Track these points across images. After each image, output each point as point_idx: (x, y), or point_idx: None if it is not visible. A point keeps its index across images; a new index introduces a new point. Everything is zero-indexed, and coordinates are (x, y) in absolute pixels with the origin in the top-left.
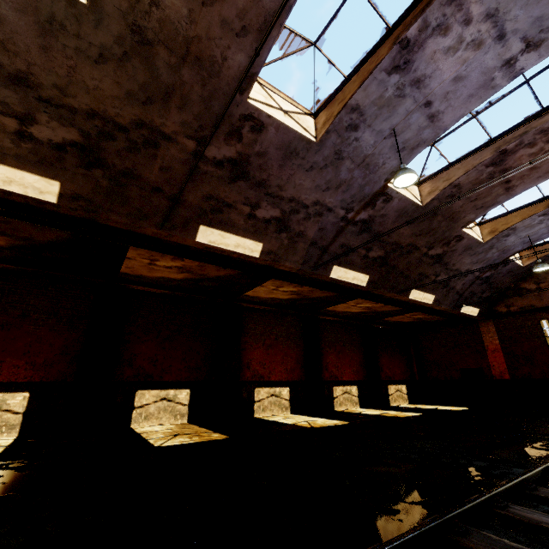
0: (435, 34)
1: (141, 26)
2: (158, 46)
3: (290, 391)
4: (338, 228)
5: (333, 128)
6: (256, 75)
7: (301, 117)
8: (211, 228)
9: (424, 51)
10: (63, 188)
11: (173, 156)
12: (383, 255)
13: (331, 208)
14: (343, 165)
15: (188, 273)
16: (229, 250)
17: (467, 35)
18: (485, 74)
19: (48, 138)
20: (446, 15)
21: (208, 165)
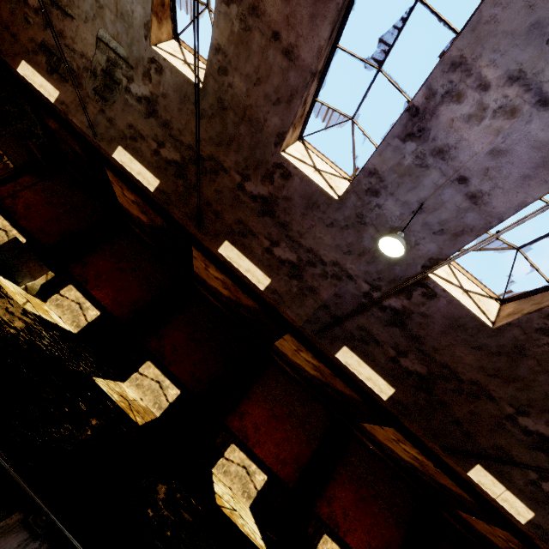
0: (446, 101)
1: (223, 99)
2: (230, 111)
3: (266, 482)
4: (359, 304)
5: (352, 188)
6: (286, 134)
7: (335, 179)
8: (233, 246)
9: (438, 118)
10: (160, 185)
11: (225, 184)
12: (424, 373)
13: (352, 275)
14: (366, 232)
15: (229, 291)
16: (240, 272)
17: (491, 101)
18: (539, 149)
19: (166, 156)
20: (453, 81)
21: (246, 197)
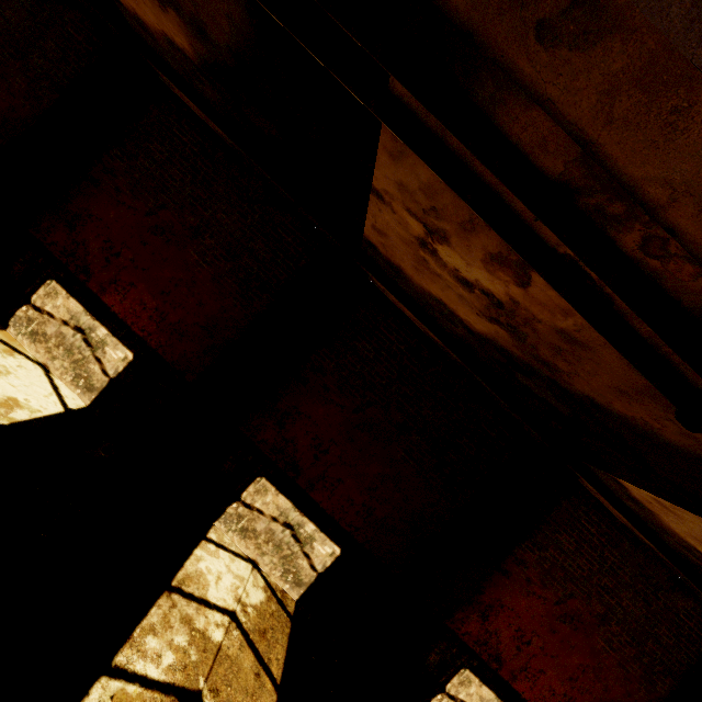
0: None
1: None
2: None
3: None
4: None
5: None
6: None
7: None
8: None
9: None
10: None
11: None
12: None
13: None
14: None
15: (508, 331)
16: None
17: None
18: None
19: None
20: None
21: None
